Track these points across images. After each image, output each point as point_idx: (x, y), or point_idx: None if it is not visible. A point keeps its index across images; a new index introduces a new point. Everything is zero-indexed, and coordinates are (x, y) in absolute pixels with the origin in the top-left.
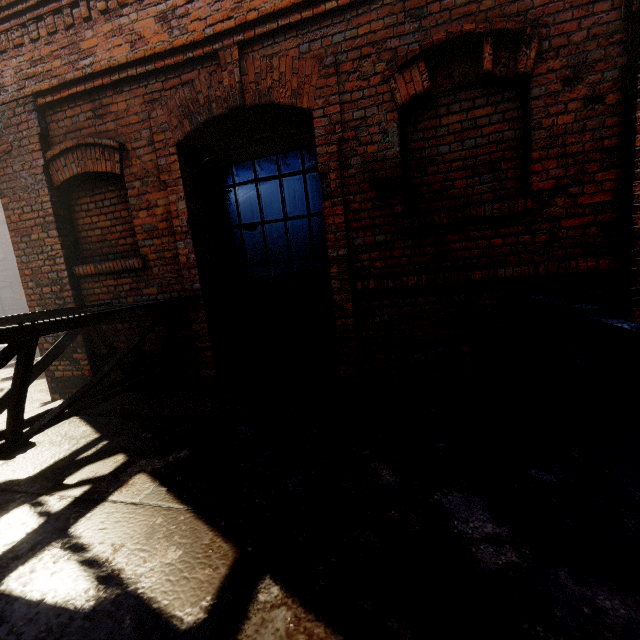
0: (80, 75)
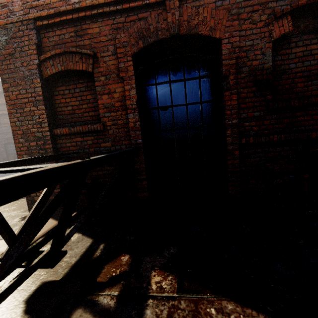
0: (70, 8)
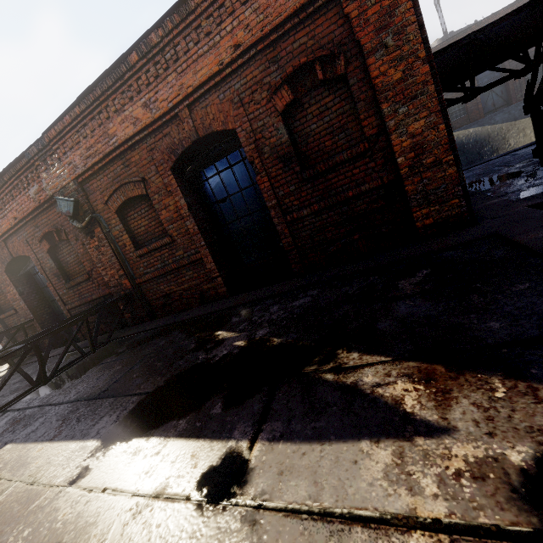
0: None
